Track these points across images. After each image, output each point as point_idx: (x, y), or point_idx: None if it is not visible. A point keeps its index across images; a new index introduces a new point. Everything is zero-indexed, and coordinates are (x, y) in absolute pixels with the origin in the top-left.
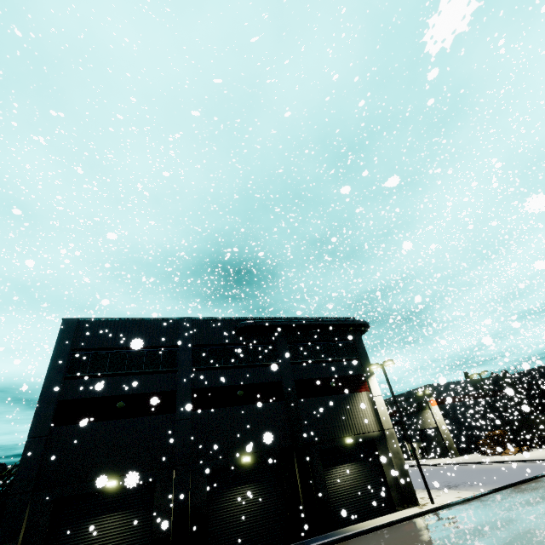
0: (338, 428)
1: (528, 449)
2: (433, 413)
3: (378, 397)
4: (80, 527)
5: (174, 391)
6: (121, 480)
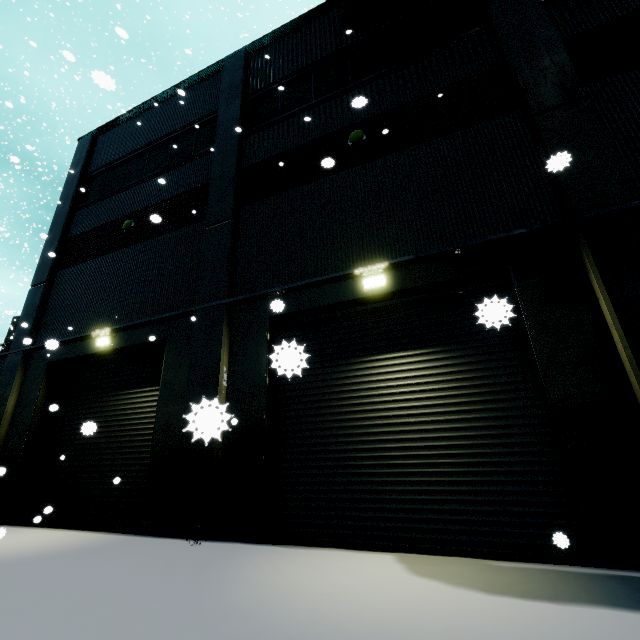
0: None
1: None
2: None
3: None
4: (77, 407)
5: (209, 183)
6: (120, 338)
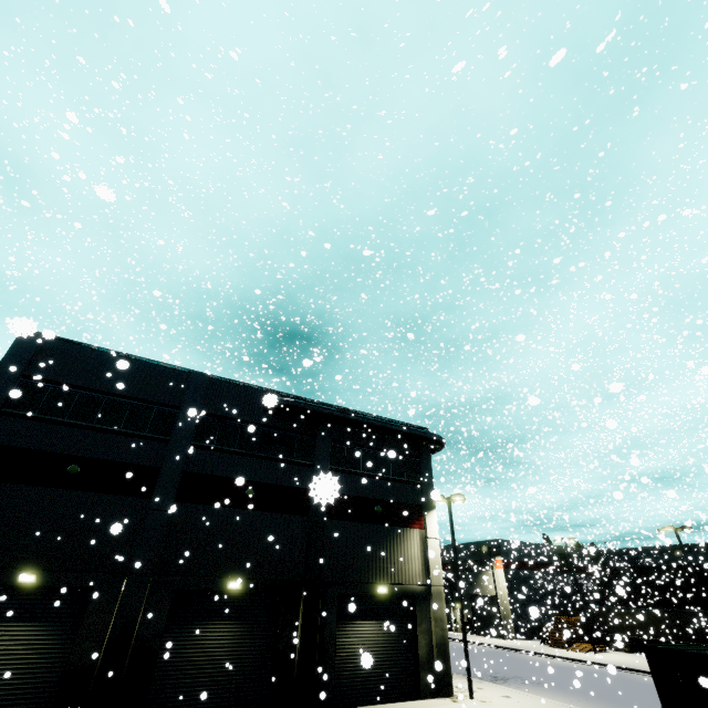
0: (371, 570)
1: (603, 649)
2: (495, 577)
3: (434, 540)
4: None
5: (157, 468)
6: (43, 577)
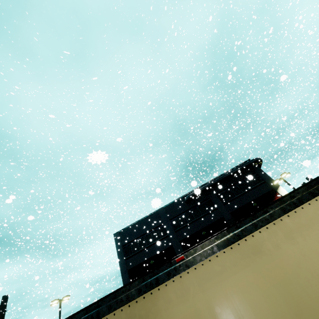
0: None
1: None
2: None
3: None
4: None
5: (171, 246)
6: None
